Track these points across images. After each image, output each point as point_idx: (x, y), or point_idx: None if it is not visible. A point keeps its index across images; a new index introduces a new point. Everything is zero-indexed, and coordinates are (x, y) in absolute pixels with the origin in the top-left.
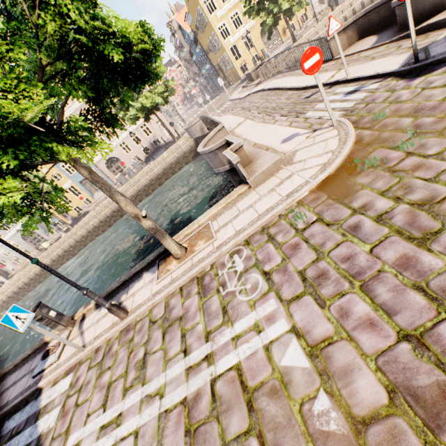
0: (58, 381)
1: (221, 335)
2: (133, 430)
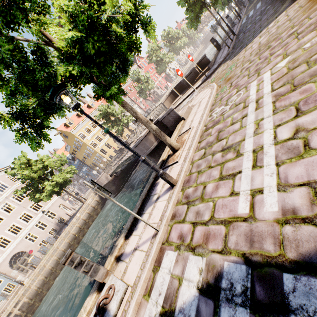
0: (153, 281)
1: (250, 99)
2: (273, 130)
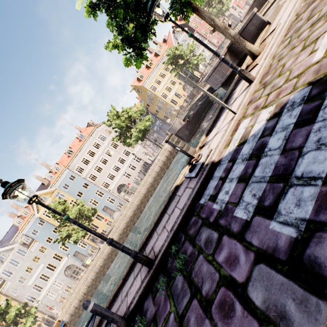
0: (231, 139)
1: None
2: None
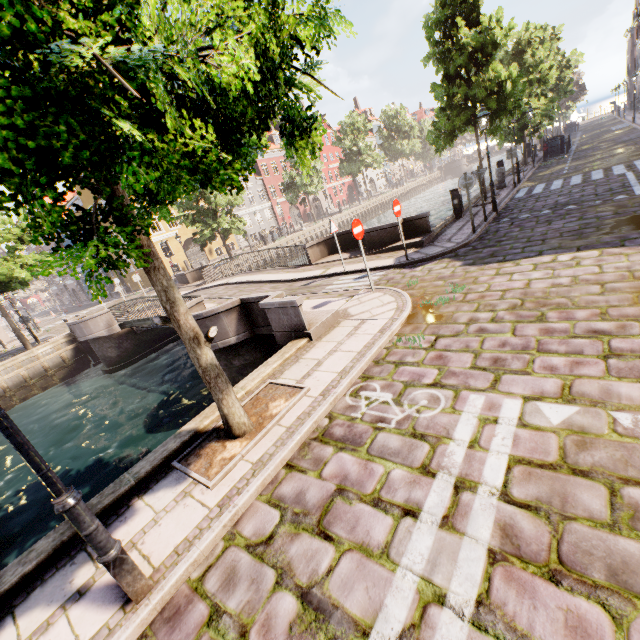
0: None
1: (449, 455)
2: None
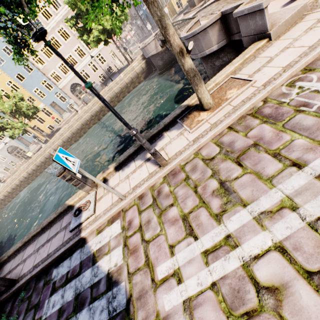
0: (103, 229)
1: None
2: (269, 246)
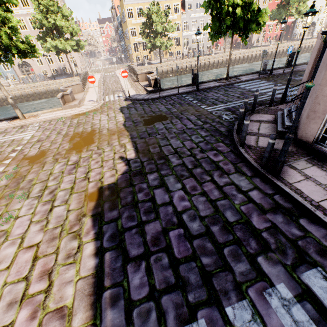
0: None
1: (16, 135)
2: None
